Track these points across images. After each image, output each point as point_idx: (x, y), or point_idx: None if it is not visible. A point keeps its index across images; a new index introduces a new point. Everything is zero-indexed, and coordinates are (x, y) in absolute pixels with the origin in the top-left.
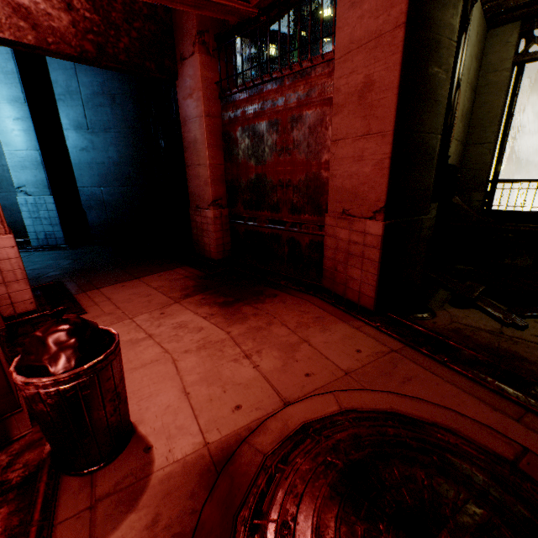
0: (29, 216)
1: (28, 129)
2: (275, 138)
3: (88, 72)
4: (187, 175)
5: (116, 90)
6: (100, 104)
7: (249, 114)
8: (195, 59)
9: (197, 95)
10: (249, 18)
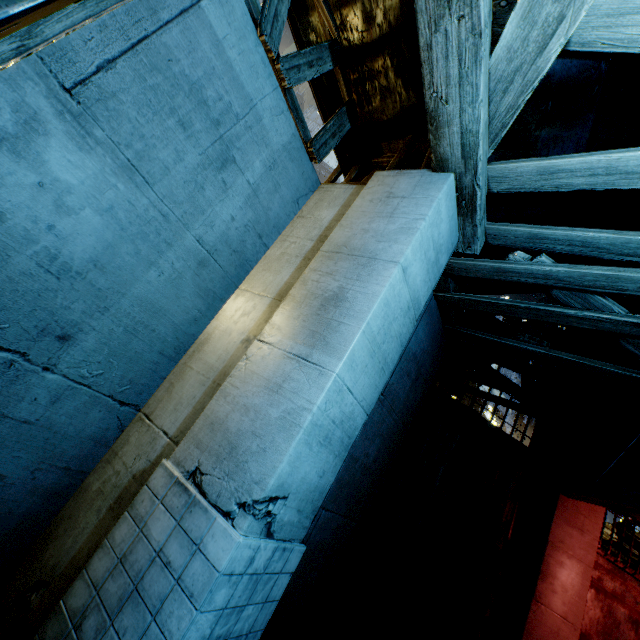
0: (203, 633)
1: (388, 362)
2: (632, 635)
3: (426, 327)
4: (530, 611)
5: (424, 369)
6: (409, 371)
7: (606, 585)
8: (601, 507)
9: (591, 539)
10: (635, 517)
